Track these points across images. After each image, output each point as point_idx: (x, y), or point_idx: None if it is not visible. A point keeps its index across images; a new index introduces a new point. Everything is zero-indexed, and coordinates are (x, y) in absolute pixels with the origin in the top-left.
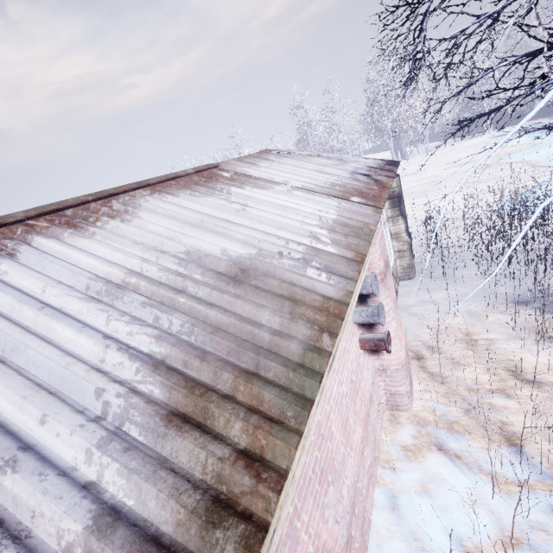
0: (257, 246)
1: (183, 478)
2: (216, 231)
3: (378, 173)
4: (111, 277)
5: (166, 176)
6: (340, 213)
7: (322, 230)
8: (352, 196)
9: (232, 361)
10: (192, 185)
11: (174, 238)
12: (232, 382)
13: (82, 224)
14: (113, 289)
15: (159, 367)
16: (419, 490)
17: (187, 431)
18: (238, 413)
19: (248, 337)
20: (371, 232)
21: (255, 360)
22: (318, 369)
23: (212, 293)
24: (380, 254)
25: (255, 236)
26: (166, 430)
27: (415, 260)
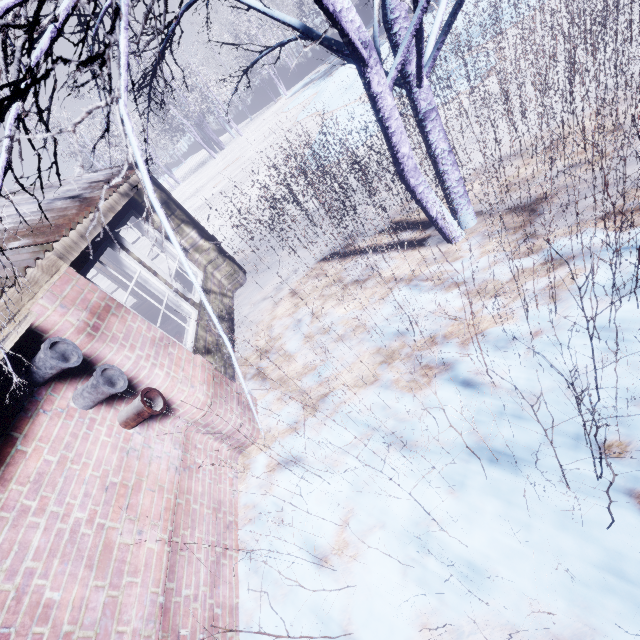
0: None
1: None
2: None
3: (96, 187)
4: None
5: None
6: None
7: None
8: (17, 240)
9: None
10: None
11: None
12: None
13: None
14: None
15: None
16: (276, 526)
17: None
18: None
19: None
20: None
21: None
22: None
23: None
24: (61, 307)
25: None
26: None
27: (245, 261)
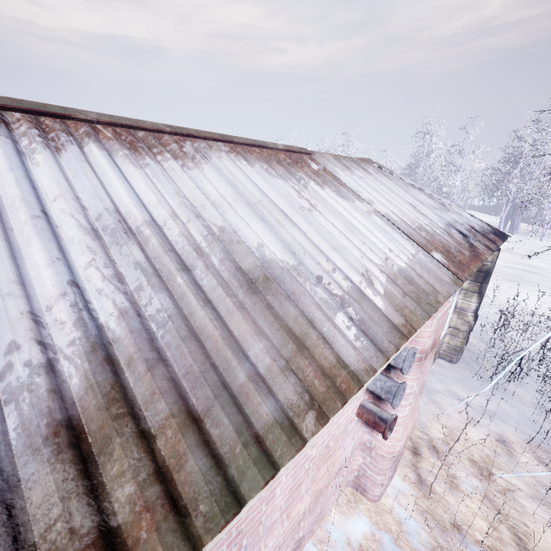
0: (300, 258)
1: (12, 530)
2: (267, 219)
3: (477, 237)
4: (129, 217)
5: (254, 141)
6: (411, 264)
7: (381, 274)
8: (436, 251)
9: (185, 387)
10: (273, 161)
11: (221, 206)
12: (163, 417)
13: (143, 150)
14: (119, 232)
15: (97, 351)
16: None
17: (63, 461)
18: (140, 470)
19: (222, 364)
20: (436, 304)
21: (209, 402)
22: (277, 456)
23: (216, 288)
24: (433, 331)
25: (304, 245)
26: (41, 445)
27: (467, 345)
